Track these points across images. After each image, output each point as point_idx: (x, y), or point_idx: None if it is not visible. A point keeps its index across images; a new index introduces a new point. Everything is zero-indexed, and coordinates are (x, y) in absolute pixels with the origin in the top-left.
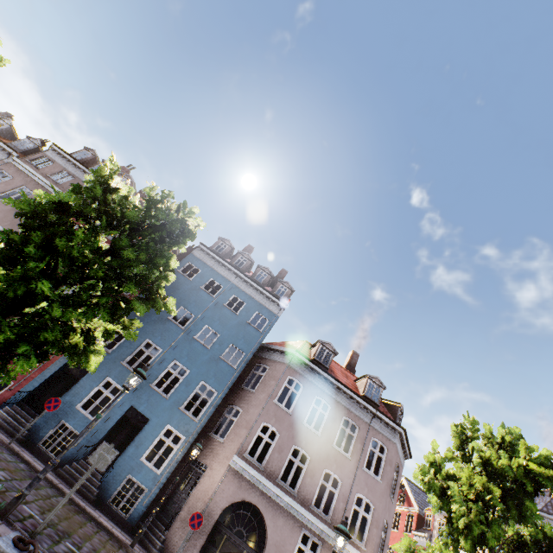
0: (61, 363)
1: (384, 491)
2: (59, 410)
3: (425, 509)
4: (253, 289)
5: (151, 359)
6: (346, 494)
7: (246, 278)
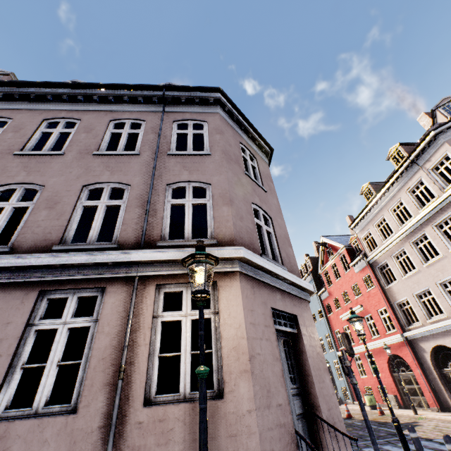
0: None
1: (222, 160)
2: None
3: (349, 241)
4: None
5: None
6: (143, 195)
7: None
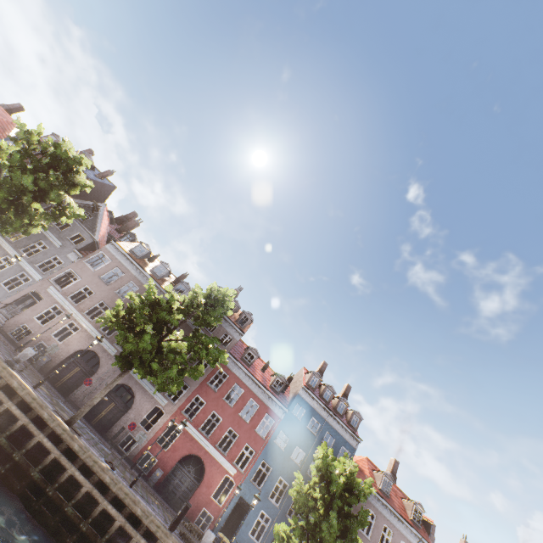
0: (236, 500)
1: None
2: (240, 537)
3: None
4: (339, 425)
5: (283, 492)
6: None
7: (335, 416)
